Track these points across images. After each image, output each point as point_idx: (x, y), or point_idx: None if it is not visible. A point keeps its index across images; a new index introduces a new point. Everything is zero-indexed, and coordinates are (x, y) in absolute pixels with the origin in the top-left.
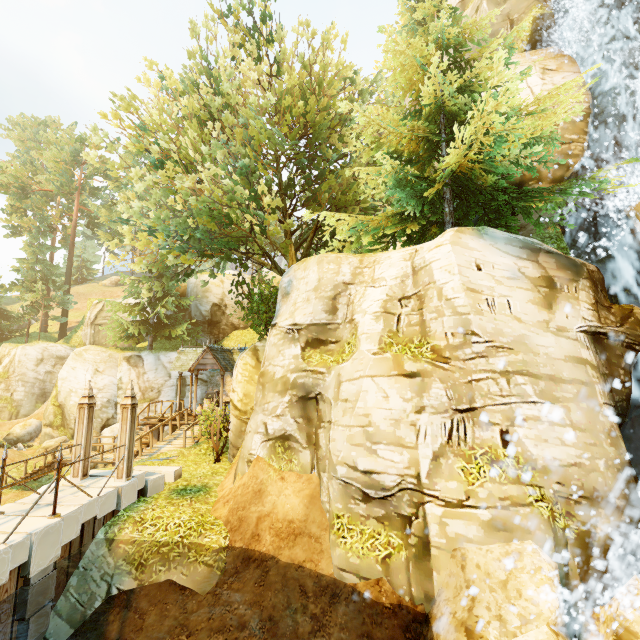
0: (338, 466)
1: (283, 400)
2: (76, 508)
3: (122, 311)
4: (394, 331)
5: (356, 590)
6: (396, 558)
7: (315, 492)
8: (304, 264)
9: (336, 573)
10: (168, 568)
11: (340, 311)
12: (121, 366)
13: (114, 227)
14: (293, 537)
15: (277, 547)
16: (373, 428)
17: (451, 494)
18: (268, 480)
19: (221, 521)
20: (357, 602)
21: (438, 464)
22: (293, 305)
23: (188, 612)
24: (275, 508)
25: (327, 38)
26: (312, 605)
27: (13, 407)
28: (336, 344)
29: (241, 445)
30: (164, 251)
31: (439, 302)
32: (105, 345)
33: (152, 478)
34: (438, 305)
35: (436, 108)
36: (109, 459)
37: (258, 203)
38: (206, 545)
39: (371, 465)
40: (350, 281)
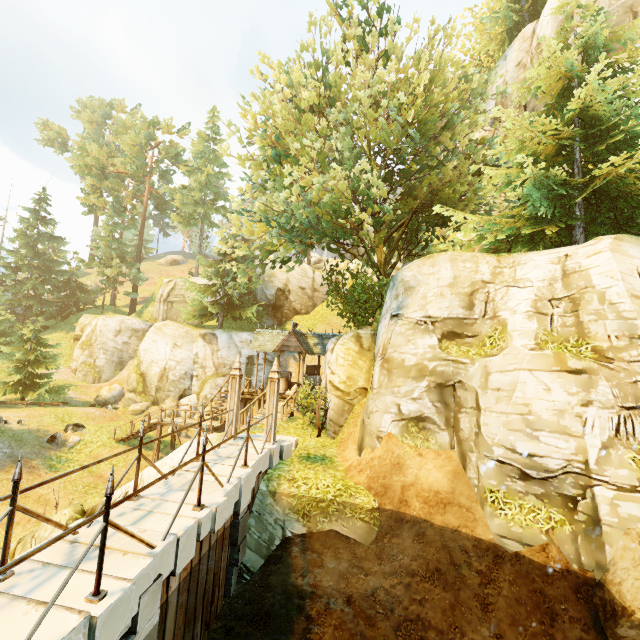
0: (494, 447)
1: (420, 385)
2: (254, 462)
3: (197, 291)
4: (548, 330)
5: (520, 554)
6: (560, 531)
7: (458, 469)
8: (431, 260)
9: (495, 539)
10: (330, 520)
11: (477, 307)
12: (197, 342)
13: (186, 210)
14: (442, 505)
15: (427, 512)
16: (533, 417)
17: (622, 480)
18: (405, 455)
19: (362, 486)
20: (523, 564)
21: (606, 453)
22: (423, 298)
23: (359, 557)
24: (418, 479)
25: (450, 36)
26: (476, 563)
27: (96, 372)
28: (473, 338)
29: (347, 423)
30: (275, 239)
31: (600, 306)
32: (176, 321)
33: (285, 444)
34: (599, 309)
35: (578, 113)
36: (204, 425)
37: (369, 198)
38: (359, 505)
39: (532, 449)
40: (489, 280)
